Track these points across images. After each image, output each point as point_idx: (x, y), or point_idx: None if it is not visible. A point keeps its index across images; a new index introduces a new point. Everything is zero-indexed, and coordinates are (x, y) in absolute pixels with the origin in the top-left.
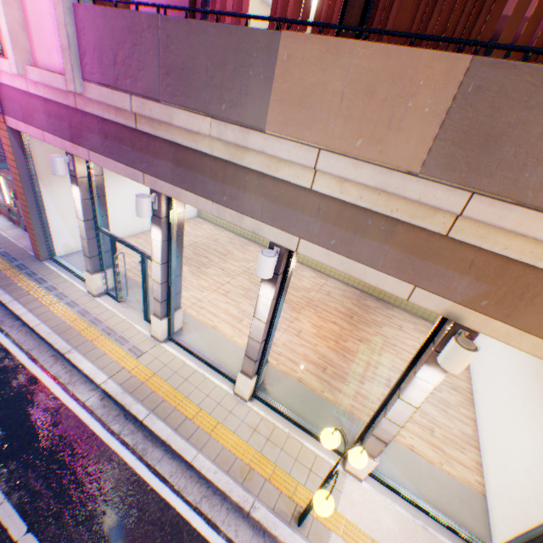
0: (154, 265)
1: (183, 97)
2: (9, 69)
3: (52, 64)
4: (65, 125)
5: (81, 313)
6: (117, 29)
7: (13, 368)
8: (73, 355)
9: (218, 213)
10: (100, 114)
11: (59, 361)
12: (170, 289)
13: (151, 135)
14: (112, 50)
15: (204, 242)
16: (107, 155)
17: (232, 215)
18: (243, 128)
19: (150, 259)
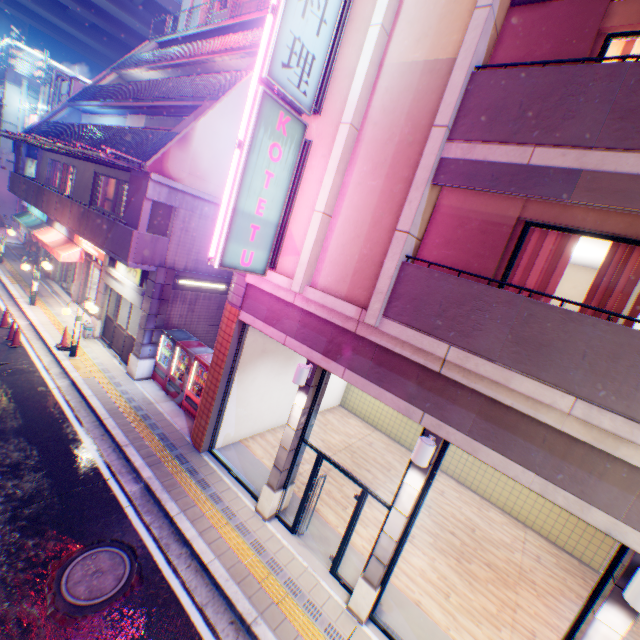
0: (393, 513)
1: (534, 367)
2: (281, 282)
3: (335, 290)
4: (322, 338)
5: (255, 546)
6: (455, 291)
7: (188, 638)
8: (261, 629)
9: (541, 488)
10: (387, 345)
11: (240, 635)
12: (399, 548)
13: (452, 379)
14: (439, 304)
15: (357, 443)
16: (371, 379)
17: (567, 498)
18: (631, 421)
19: (376, 497)
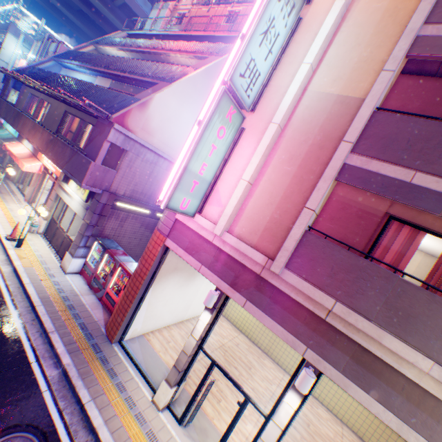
0: (271, 424)
1: (402, 331)
2: (205, 224)
3: (247, 238)
4: (231, 273)
5: (149, 436)
6: (345, 261)
7: None
8: None
9: (397, 427)
10: (285, 289)
11: None
12: None
13: (333, 326)
14: (331, 268)
15: (228, 343)
16: (267, 312)
17: (417, 438)
18: None
19: (256, 406)
